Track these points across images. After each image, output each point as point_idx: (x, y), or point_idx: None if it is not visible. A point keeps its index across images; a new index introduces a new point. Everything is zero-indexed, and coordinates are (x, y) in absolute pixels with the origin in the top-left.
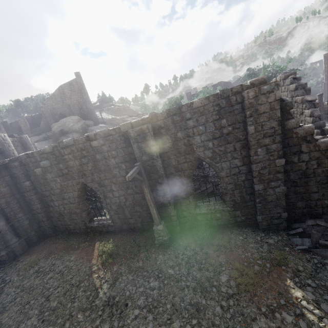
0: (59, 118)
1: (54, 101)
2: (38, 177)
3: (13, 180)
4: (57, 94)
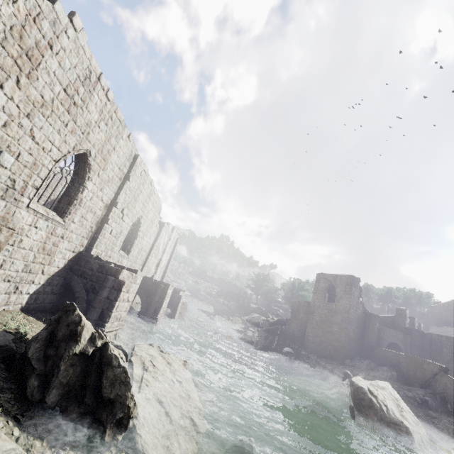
0: (441, 324)
1: (444, 308)
2: (437, 348)
3: (421, 342)
4: (452, 303)
